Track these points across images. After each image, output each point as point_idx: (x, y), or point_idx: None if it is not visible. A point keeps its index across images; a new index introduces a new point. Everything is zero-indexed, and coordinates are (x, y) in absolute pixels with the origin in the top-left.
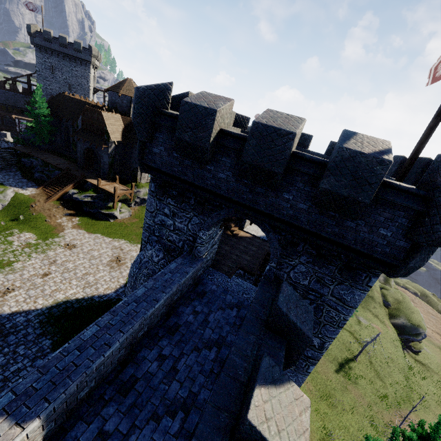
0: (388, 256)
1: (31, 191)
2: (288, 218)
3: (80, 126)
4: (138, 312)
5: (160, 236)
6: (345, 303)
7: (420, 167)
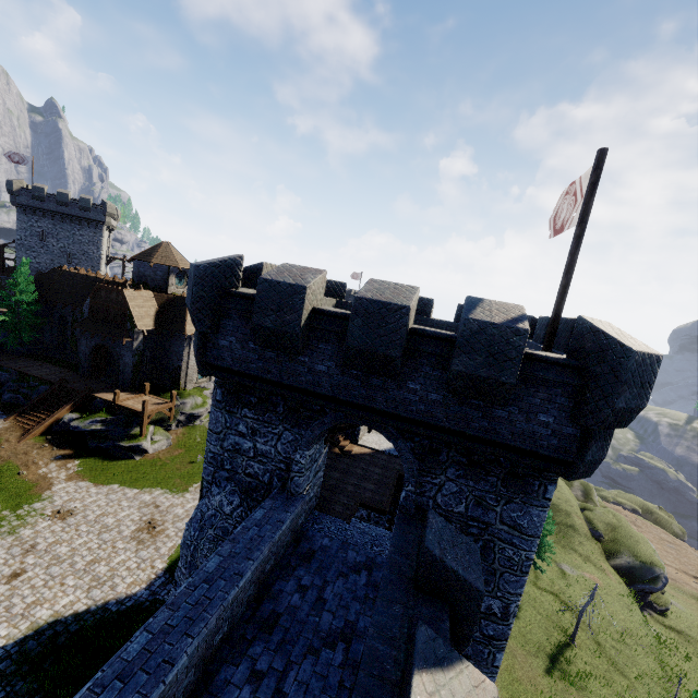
0: (559, 450)
1: None
2: (419, 415)
3: (86, 313)
4: (212, 598)
5: (234, 468)
6: (522, 531)
7: (568, 330)
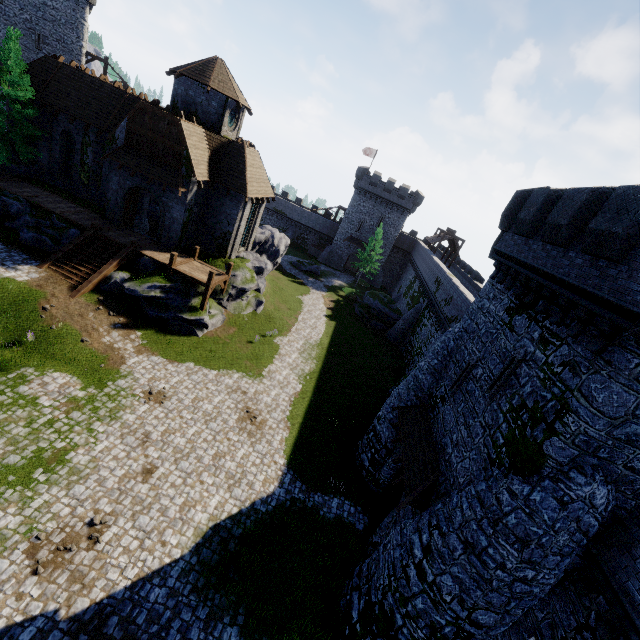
0: None
1: (27, 273)
2: None
3: (121, 140)
4: None
5: (611, 458)
6: None
7: None
